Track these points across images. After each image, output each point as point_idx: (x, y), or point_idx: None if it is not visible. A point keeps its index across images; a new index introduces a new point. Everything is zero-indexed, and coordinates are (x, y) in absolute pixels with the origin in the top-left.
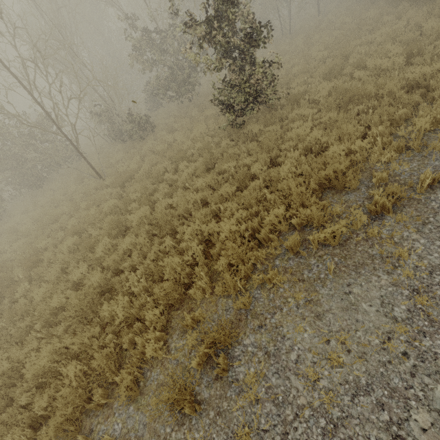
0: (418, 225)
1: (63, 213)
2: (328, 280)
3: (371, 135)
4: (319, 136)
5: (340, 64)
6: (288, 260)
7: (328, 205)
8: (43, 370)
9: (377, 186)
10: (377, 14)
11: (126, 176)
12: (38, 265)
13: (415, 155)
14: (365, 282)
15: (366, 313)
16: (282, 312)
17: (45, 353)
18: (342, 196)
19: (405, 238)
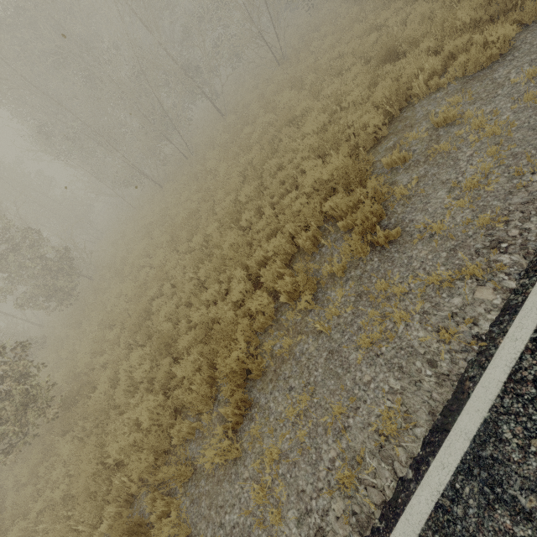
0: None
1: None
2: None
3: None
4: None
5: (133, 324)
6: None
7: None
8: None
9: None
10: (214, 183)
11: None
12: None
13: None
14: None
15: None
16: None
17: None
18: None
19: None
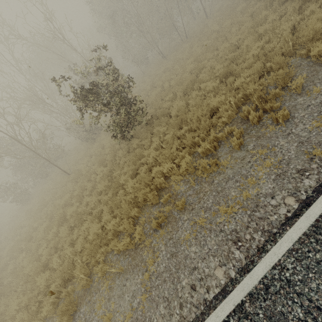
0: (167, 239)
1: (51, 199)
2: (121, 274)
3: (178, 157)
4: (155, 156)
5: (190, 83)
6: (114, 255)
7: (141, 216)
8: (12, 314)
9: (166, 203)
10: (227, 26)
11: (77, 175)
12: (31, 240)
13: (191, 177)
14: (132, 279)
15: (124, 301)
16: (99, 293)
17: (13, 305)
18: (151, 208)
19: (159, 249)
